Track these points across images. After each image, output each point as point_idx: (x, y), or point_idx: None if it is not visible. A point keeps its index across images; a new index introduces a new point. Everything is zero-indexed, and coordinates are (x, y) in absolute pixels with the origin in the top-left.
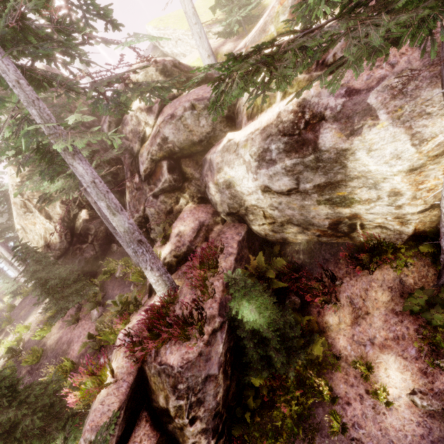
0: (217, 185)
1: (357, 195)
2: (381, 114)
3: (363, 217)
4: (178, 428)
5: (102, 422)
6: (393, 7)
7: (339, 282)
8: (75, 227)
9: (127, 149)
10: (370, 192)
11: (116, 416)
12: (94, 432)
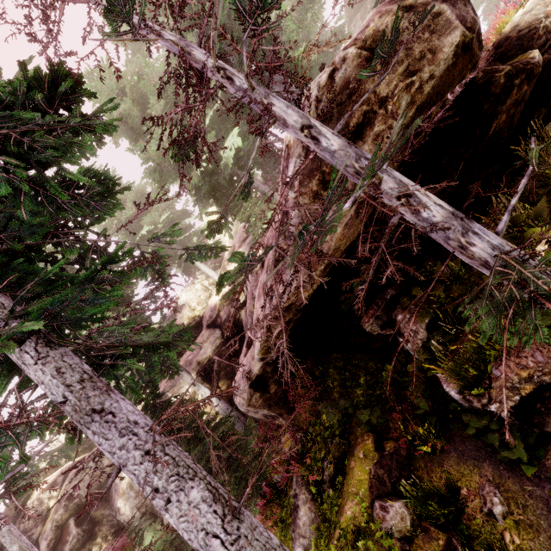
0: (123, 495)
1: None
2: (169, 395)
3: None
4: None
5: None
6: None
7: None
8: None
9: None
10: None
11: None
12: None
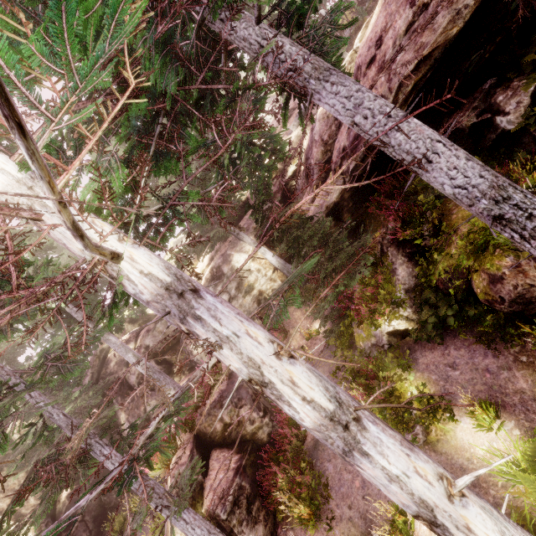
0: None
1: (251, 281)
2: (233, 253)
3: (263, 290)
4: (237, 426)
5: (182, 461)
6: (214, 233)
7: (283, 326)
8: (57, 512)
9: (113, 382)
10: (252, 276)
11: (191, 453)
12: (179, 467)
